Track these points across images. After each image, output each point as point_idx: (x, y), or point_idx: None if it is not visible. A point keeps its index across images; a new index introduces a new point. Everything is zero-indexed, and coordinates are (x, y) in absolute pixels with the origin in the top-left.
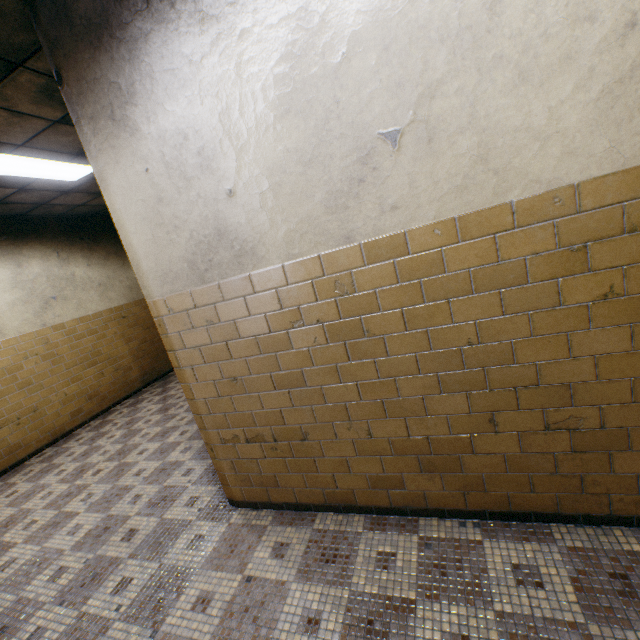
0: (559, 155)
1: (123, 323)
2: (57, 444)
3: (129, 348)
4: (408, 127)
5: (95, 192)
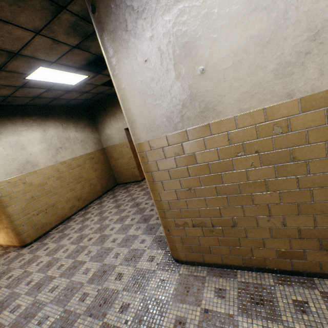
0: None
1: (92, 161)
2: (64, 223)
3: (95, 174)
4: None
5: (82, 91)
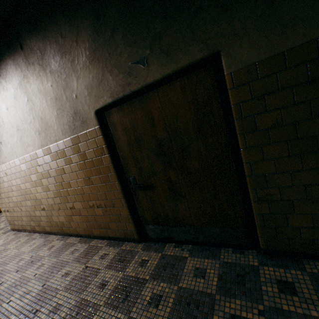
0: (20, 150)
1: None
2: (1, 213)
3: None
4: (2, 141)
5: None
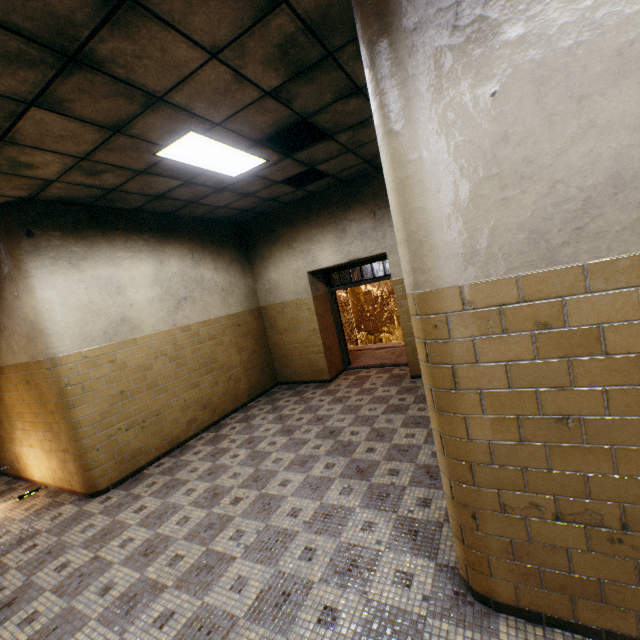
0: None
1: (237, 331)
2: (173, 454)
3: (240, 358)
4: None
5: (242, 192)
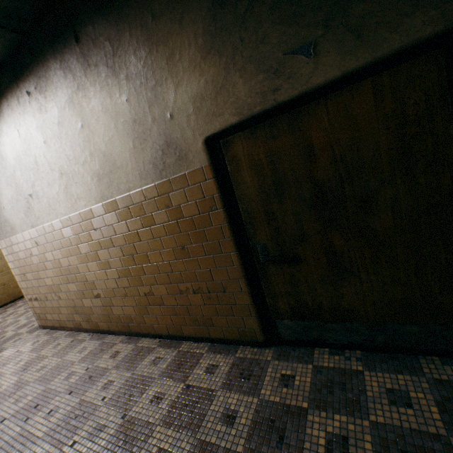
0: (64, 207)
1: None
2: (15, 302)
3: None
4: (33, 193)
5: None
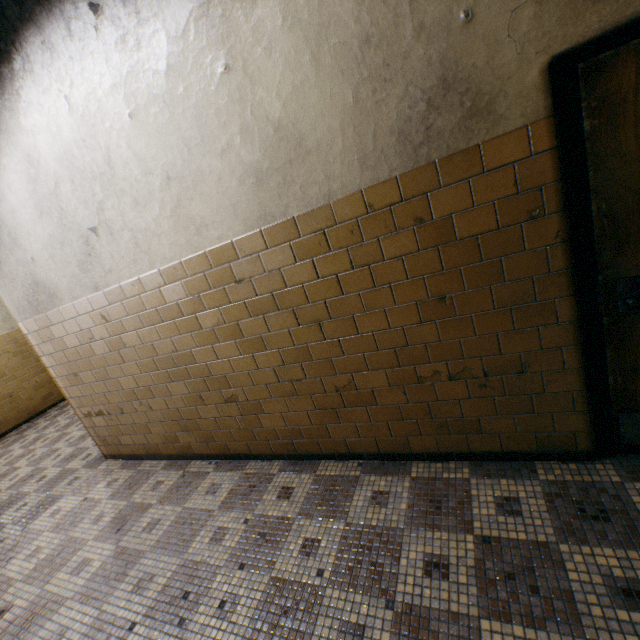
0: (168, 245)
1: None
2: (32, 421)
3: None
4: (99, 226)
5: None
